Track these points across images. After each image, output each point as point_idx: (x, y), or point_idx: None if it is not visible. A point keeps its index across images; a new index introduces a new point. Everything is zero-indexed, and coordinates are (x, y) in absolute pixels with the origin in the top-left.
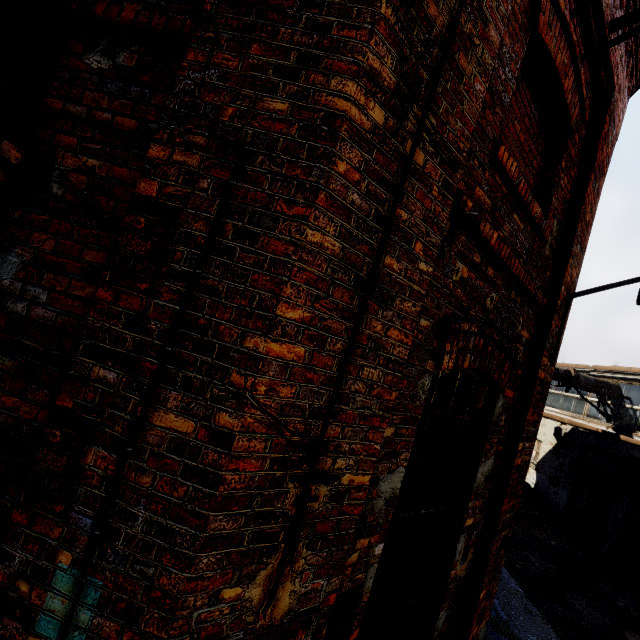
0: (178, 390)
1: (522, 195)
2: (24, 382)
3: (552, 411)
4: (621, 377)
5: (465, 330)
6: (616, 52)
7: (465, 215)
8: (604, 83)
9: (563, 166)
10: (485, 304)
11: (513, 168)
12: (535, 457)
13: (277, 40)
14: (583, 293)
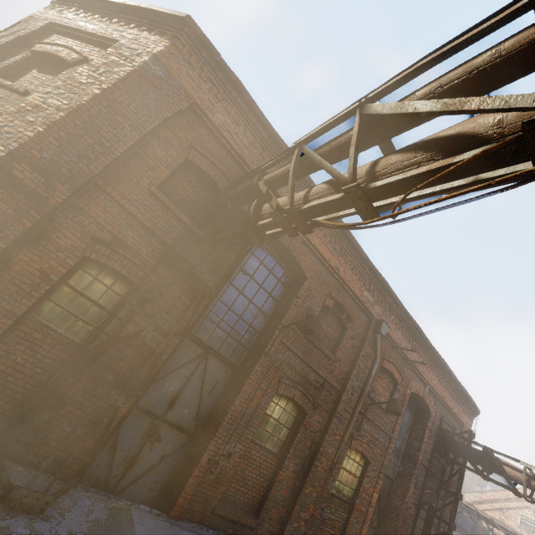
0: (445, 530)
1: None
2: (434, 530)
3: None
4: None
5: None
6: None
7: None
8: None
9: None
10: None
11: None
12: None
13: (453, 487)
14: None
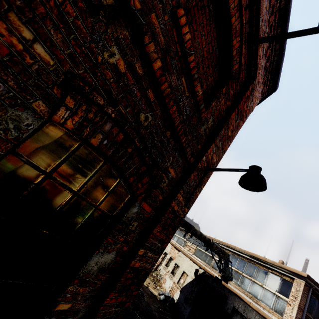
0: None
1: (191, 66)
2: None
3: (198, 260)
4: (231, 250)
5: (98, 103)
6: (260, 60)
7: (130, 7)
8: (253, 71)
9: (223, 92)
10: (139, 115)
11: (187, 37)
12: (182, 284)
13: None
14: (215, 169)
